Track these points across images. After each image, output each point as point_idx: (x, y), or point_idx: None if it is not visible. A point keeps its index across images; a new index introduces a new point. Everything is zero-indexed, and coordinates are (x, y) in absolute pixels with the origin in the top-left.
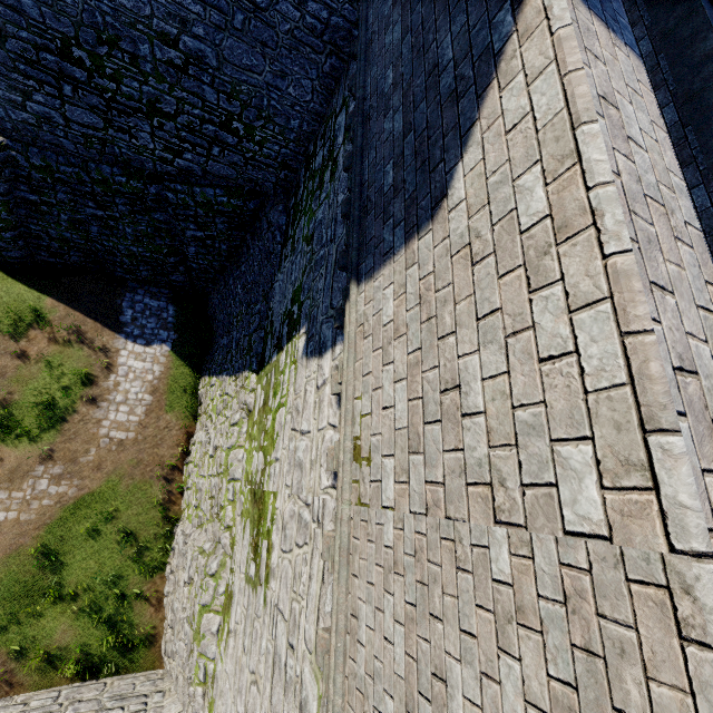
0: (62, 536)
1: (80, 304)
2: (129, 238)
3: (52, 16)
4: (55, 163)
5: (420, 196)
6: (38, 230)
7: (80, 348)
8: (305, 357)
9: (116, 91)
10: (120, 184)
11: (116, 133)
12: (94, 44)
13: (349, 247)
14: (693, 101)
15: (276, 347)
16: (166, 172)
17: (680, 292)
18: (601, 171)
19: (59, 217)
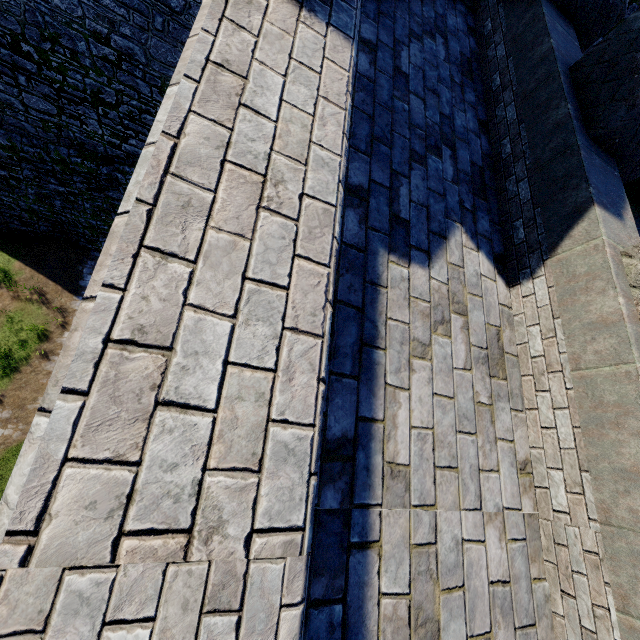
0: (3, 475)
1: (45, 268)
2: (88, 213)
3: (0, 15)
4: (19, 143)
5: None
6: (10, 201)
7: (40, 306)
8: None
9: (63, 82)
10: (77, 164)
11: (68, 119)
12: (38, 40)
13: None
14: (528, 100)
15: None
16: (116, 155)
17: (214, 261)
18: (155, 131)
19: (27, 191)
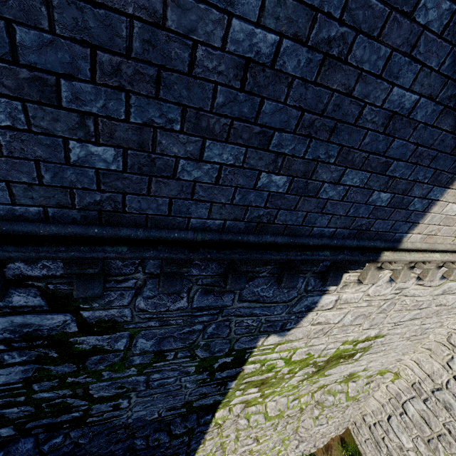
0: None
1: None
2: None
3: None
4: None
5: (447, 167)
6: None
7: None
8: (291, 330)
9: None
10: None
11: None
12: None
13: (345, 259)
14: None
15: (226, 384)
16: None
17: None
18: None
19: None
